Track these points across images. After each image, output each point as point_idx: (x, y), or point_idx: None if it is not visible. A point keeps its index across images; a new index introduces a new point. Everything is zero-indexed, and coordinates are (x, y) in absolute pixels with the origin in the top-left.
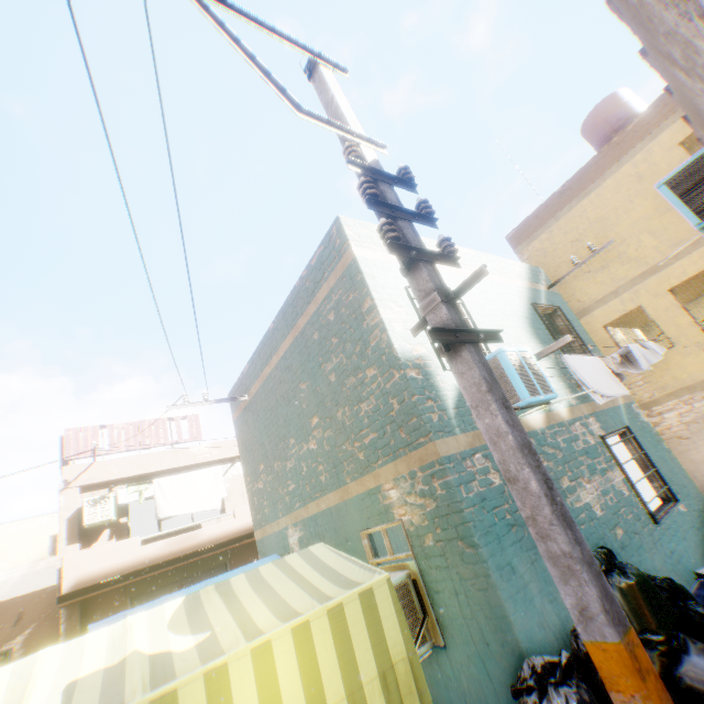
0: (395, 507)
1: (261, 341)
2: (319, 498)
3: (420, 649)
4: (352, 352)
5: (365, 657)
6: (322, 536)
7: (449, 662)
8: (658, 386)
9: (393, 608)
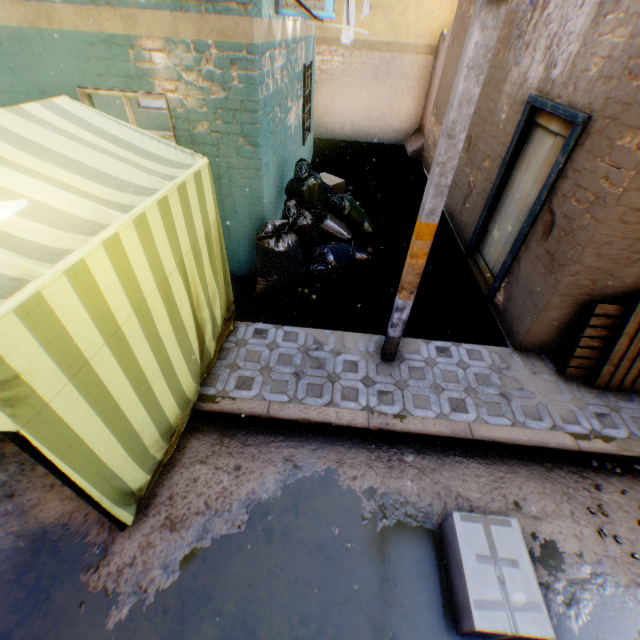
0: (159, 79)
1: None
2: None
3: None
4: None
5: (199, 224)
6: None
7: None
8: (324, 29)
9: (211, 189)
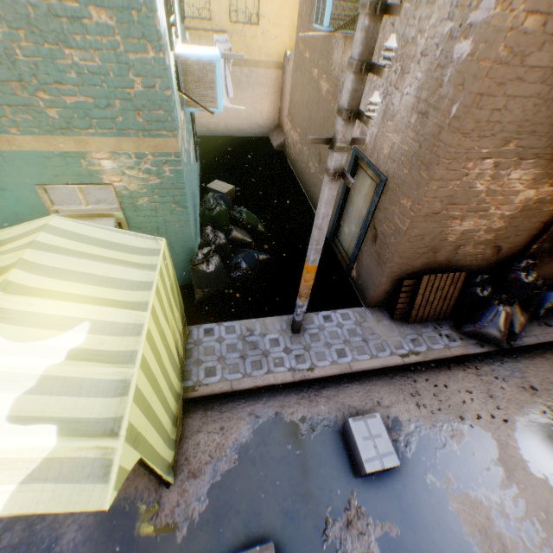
0: (107, 175)
1: None
2: None
3: None
4: None
5: (168, 283)
6: None
7: None
8: None
9: (169, 256)
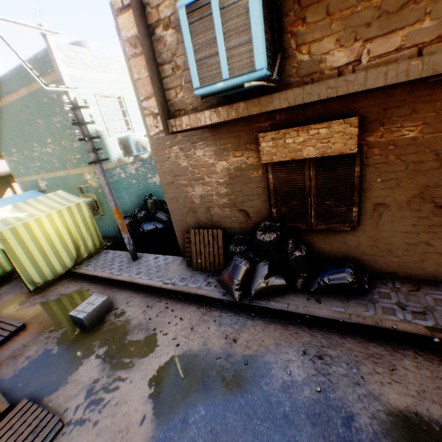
0: (89, 180)
1: (0, 77)
2: (56, 172)
3: (97, 216)
4: (69, 120)
5: (78, 216)
6: (59, 185)
7: (105, 218)
8: None
9: (86, 207)
